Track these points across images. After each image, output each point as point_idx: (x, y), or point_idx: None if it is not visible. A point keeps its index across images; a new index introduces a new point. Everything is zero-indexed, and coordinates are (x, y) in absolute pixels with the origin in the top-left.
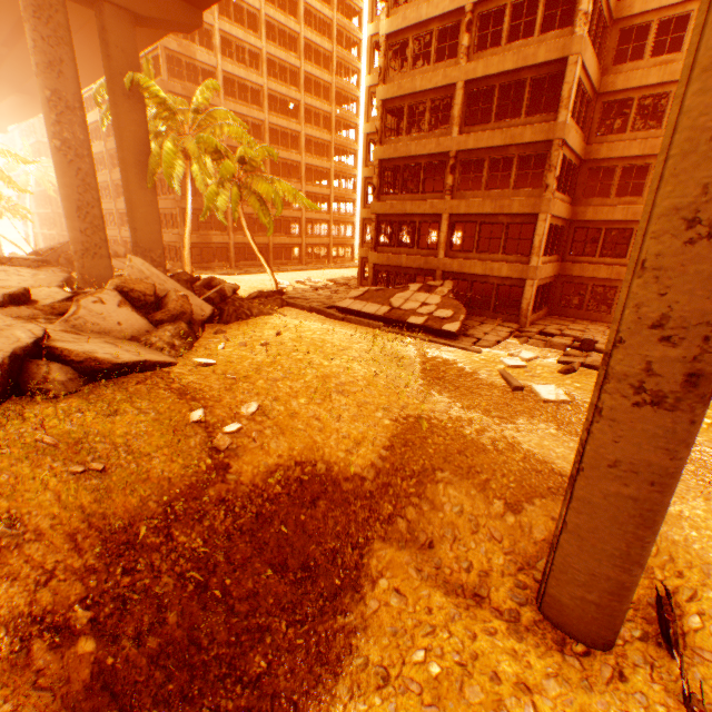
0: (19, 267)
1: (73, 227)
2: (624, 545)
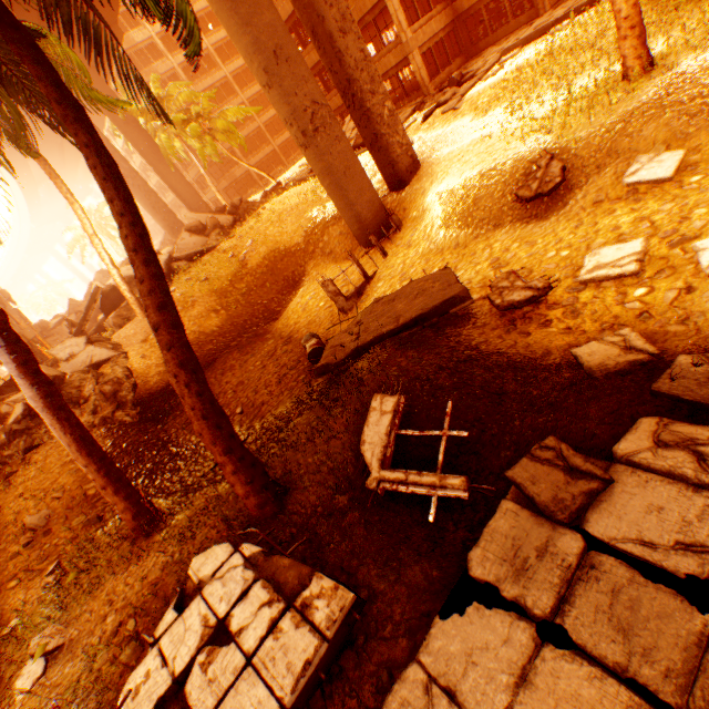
0: None
1: (159, 220)
2: (343, 202)
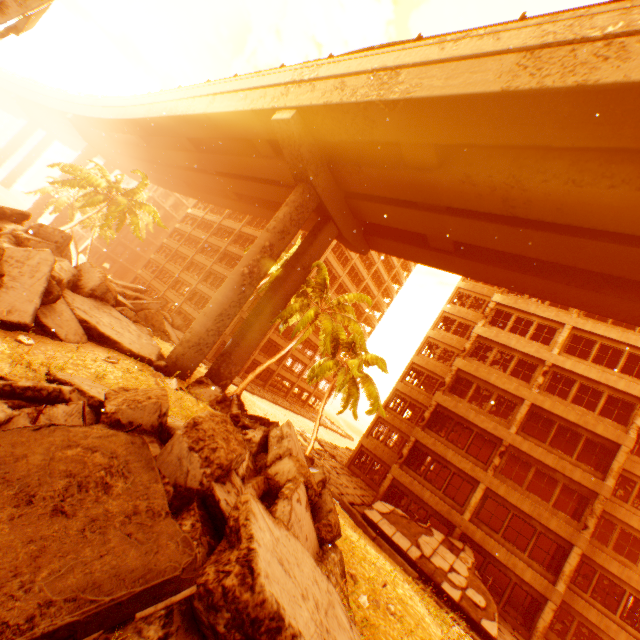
0: (128, 319)
1: (205, 323)
2: None
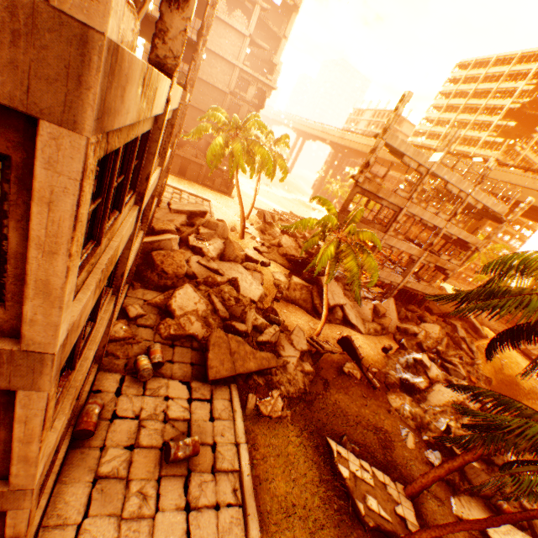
0: None
1: None
2: None
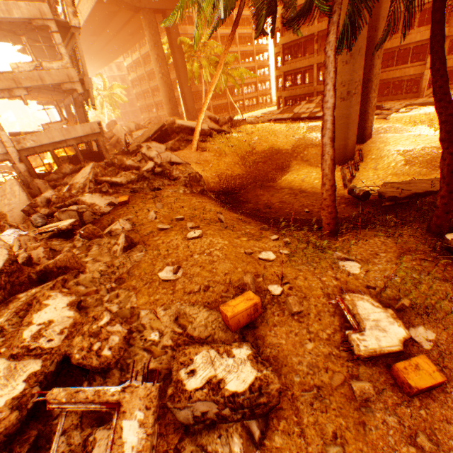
0: None
1: (169, 108)
2: (343, 135)
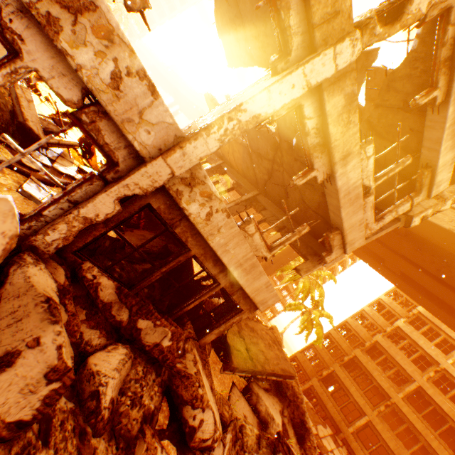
0: None
1: None
2: None
